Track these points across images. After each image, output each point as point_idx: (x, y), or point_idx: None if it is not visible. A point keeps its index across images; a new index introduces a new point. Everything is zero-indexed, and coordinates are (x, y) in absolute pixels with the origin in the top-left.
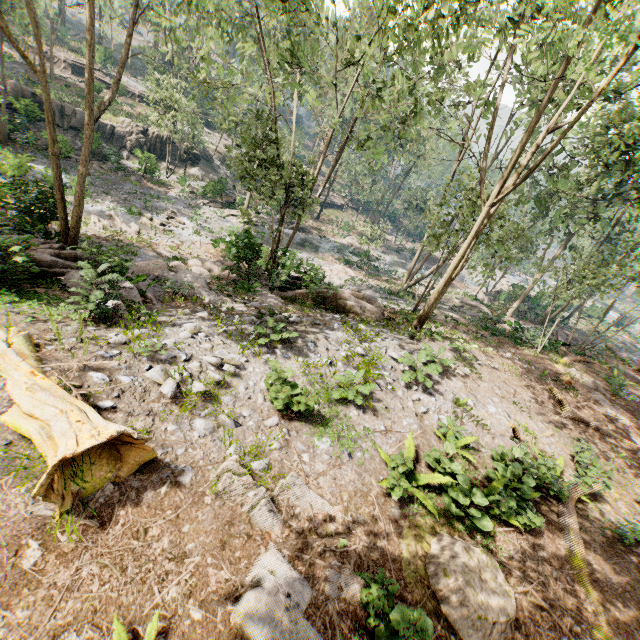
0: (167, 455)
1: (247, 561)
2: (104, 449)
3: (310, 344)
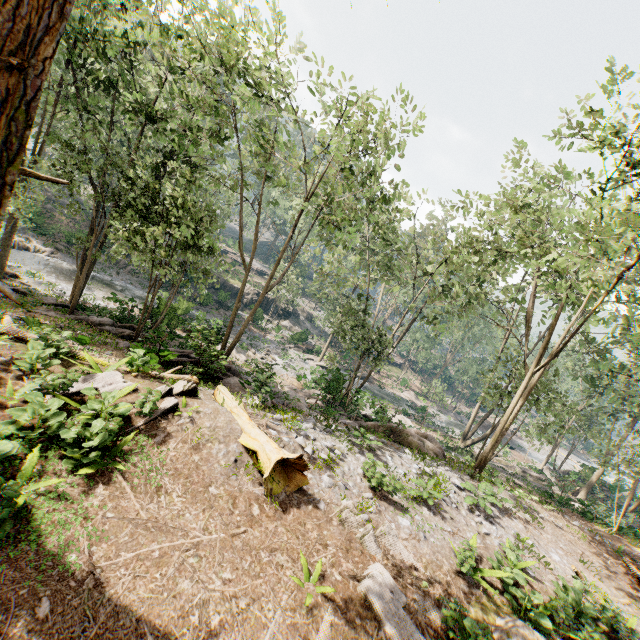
0: (309, 490)
1: (362, 565)
2: (281, 471)
3: (388, 456)
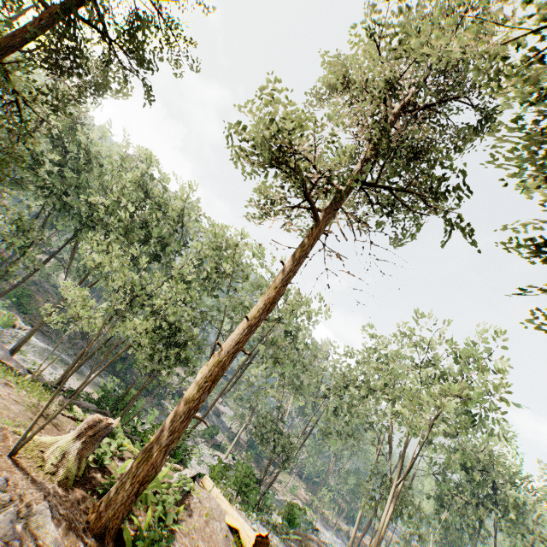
0: None
1: None
2: None
3: None
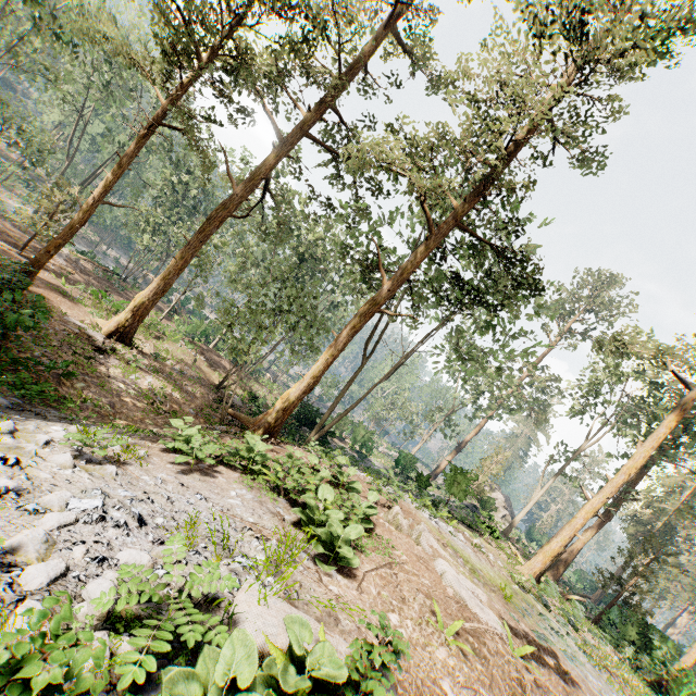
0: None
1: None
2: None
3: None
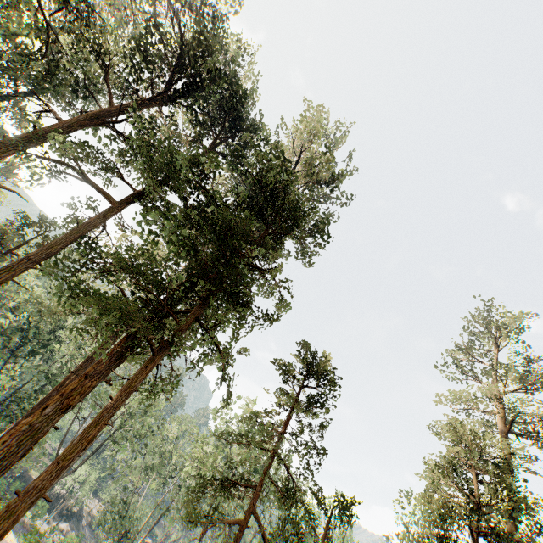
0: None
1: None
2: None
3: None
